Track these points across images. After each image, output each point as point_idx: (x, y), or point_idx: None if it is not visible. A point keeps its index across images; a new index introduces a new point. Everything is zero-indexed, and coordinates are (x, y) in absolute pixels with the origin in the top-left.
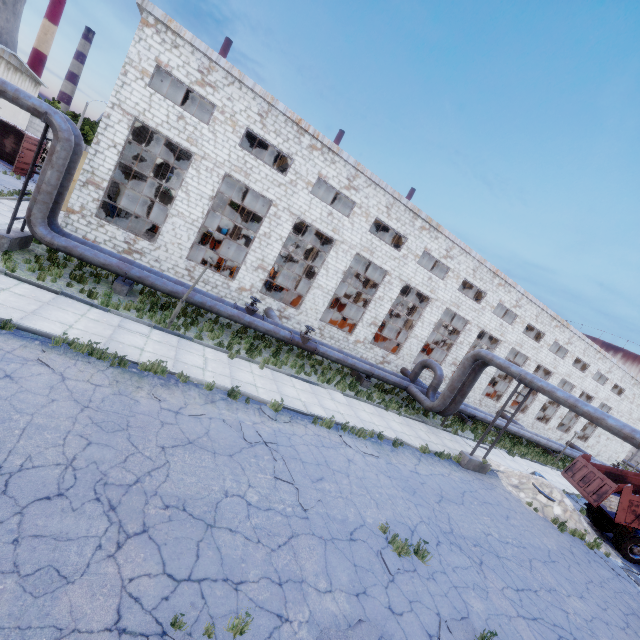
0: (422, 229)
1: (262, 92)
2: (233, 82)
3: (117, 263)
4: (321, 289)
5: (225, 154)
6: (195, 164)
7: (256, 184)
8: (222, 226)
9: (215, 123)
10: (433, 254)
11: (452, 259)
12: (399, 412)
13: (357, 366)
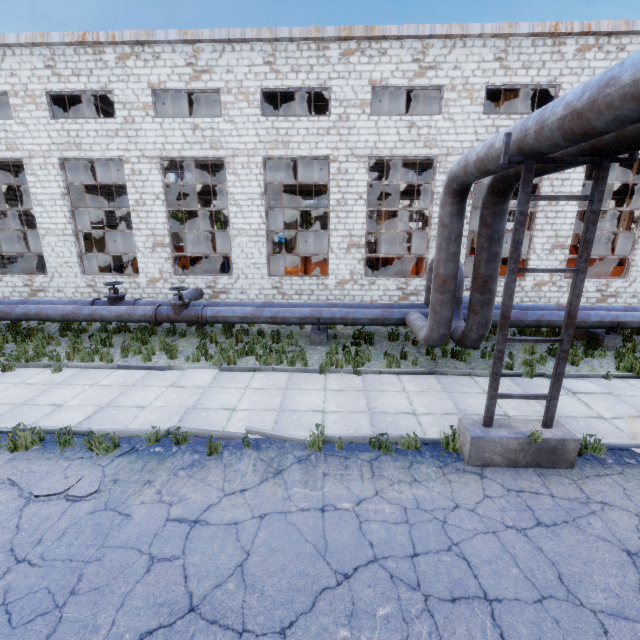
0: (346, 56)
1: (29, 38)
2: (4, 53)
3: None
4: (245, 234)
5: (46, 138)
6: (29, 169)
7: (93, 150)
8: (280, 238)
9: (17, 112)
10: (393, 83)
11: (437, 68)
12: (354, 369)
13: (283, 316)
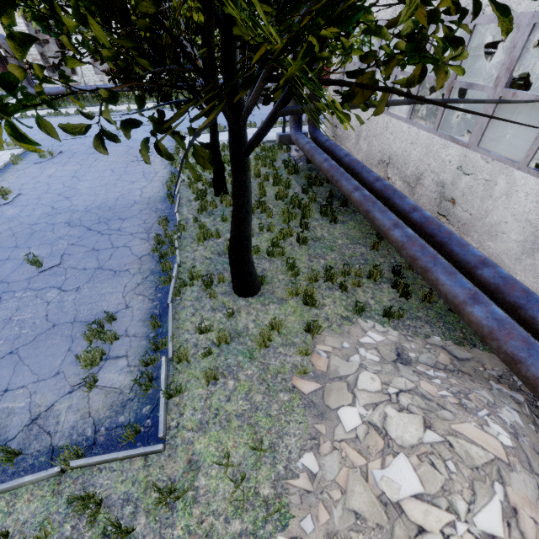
0: None
1: None
2: None
3: (61, 90)
4: None
5: None
6: None
7: None
8: None
9: None
10: None
11: None
12: None
13: (197, 84)
